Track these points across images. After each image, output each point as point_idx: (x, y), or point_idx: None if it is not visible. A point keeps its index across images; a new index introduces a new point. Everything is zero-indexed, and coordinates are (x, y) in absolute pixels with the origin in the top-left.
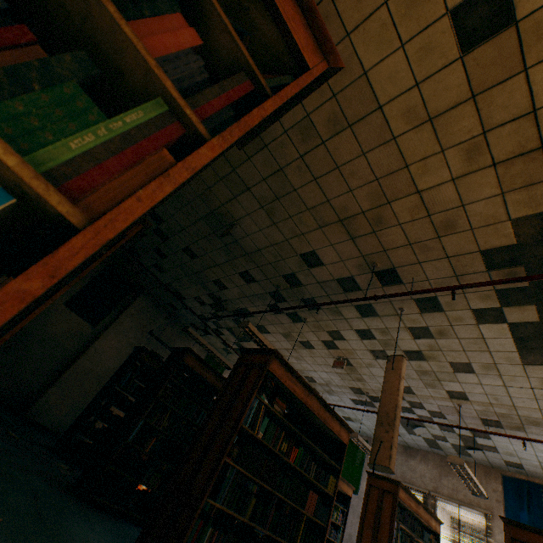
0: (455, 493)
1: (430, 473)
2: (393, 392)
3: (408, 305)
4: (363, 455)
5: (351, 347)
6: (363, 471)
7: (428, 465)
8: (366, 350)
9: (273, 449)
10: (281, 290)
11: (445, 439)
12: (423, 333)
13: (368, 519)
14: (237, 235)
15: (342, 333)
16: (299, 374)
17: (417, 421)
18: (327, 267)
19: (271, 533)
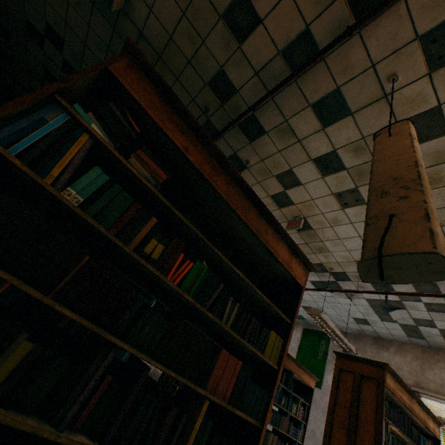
0: (444, 389)
1: (409, 365)
2: (400, 152)
3: (407, 60)
4: (326, 347)
5: (309, 196)
6: (327, 364)
7: (406, 357)
8: (329, 196)
9: (110, 237)
10: (211, 116)
11: (431, 323)
12: (428, 127)
13: (339, 415)
14: (139, 17)
15: (296, 172)
16: (196, 122)
17: (394, 302)
18: (266, 25)
19: (92, 440)
